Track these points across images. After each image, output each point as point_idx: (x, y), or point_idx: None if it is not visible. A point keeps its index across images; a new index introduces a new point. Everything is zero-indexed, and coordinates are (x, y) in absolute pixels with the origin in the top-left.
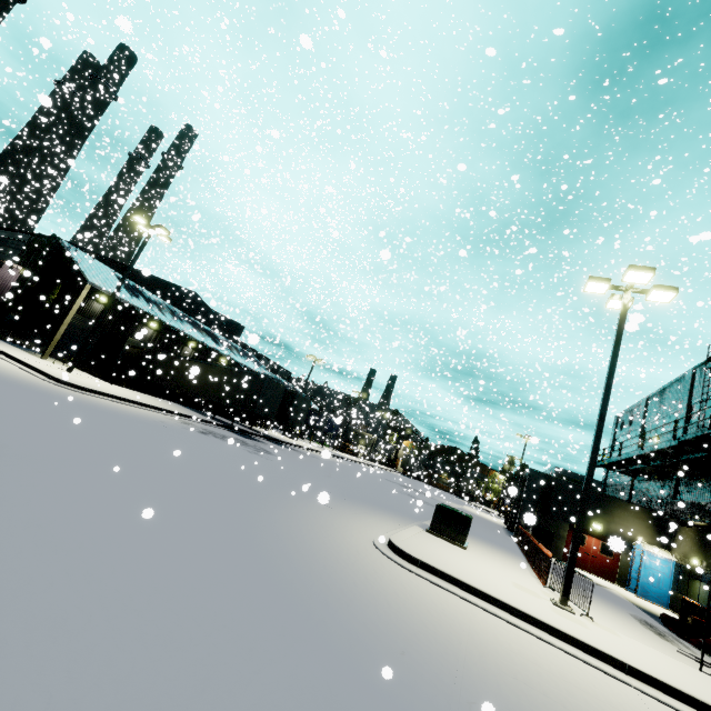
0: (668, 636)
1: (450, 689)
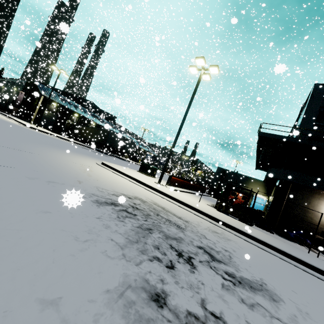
0: None
1: (47, 156)
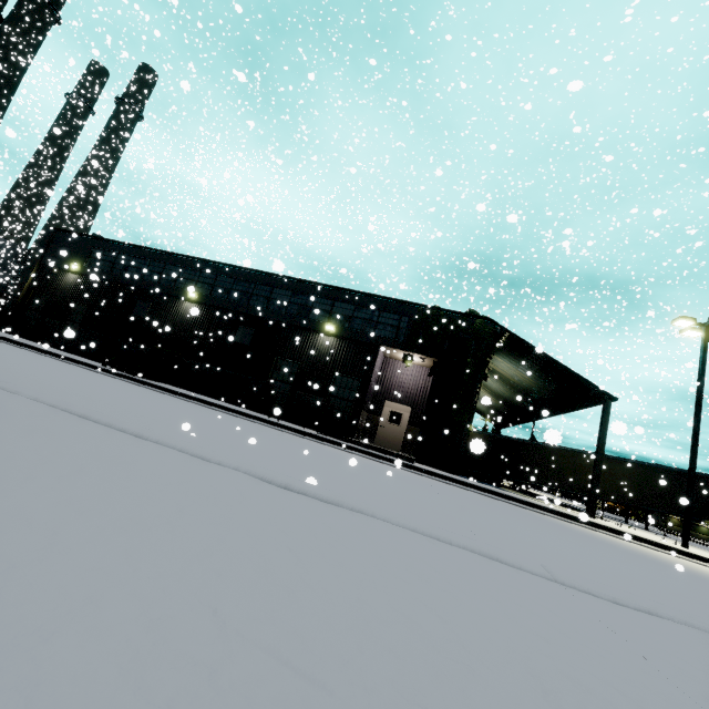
0: None
1: None
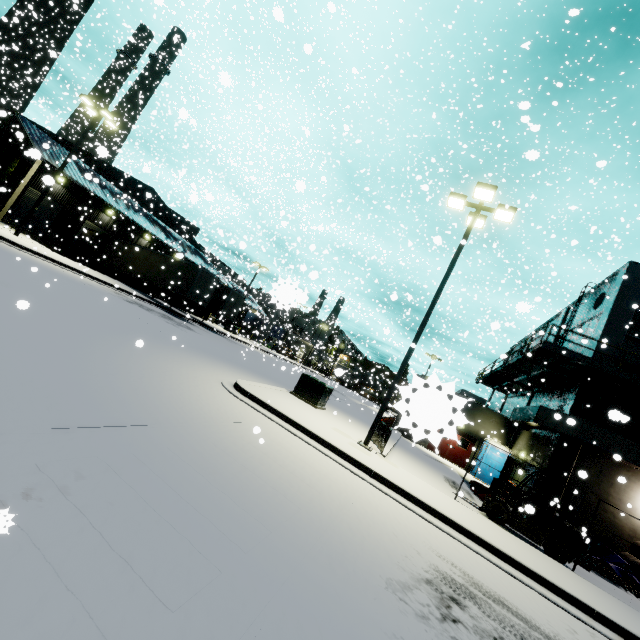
0: (463, 490)
1: (170, 423)
